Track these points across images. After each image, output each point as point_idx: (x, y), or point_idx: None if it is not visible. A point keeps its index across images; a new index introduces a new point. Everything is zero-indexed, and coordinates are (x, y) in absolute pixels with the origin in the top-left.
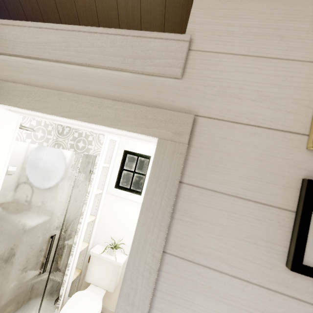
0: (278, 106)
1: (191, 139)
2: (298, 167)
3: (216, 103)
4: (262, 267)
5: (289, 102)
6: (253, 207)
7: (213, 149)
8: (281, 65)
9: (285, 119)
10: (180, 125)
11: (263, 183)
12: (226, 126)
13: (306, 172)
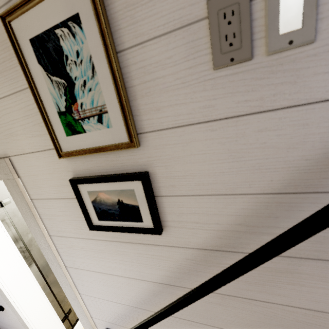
0: (36, 133)
1: (18, 173)
2: (67, 171)
3: (11, 144)
4: (85, 230)
5: (38, 127)
6: (64, 201)
7: (30, 175)
8: (18, 99)
9: (44, 141)
10: (4, 168)
11: (60, 186)
12: (24, 158)
13: (72, 172)
